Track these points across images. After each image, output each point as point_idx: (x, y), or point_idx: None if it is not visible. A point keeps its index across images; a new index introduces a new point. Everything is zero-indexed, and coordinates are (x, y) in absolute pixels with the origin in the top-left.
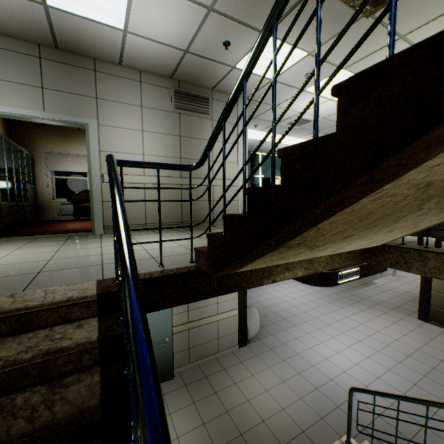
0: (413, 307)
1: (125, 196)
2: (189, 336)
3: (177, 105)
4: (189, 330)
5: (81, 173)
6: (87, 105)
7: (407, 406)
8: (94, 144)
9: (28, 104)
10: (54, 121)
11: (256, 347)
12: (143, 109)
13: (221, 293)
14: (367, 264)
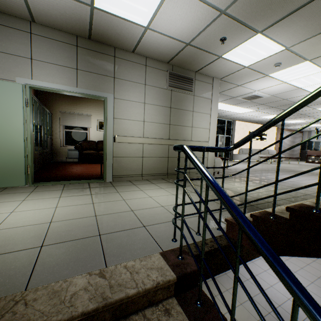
0: None
1: (129, 153)
2: None
3: (170, 83)
4: None
5: (83, 127)
6: (107, 83)
7: None
8: (110, 113)
9: (66, 81)
10: (83, 95)
11: None
12: (146, 87)
13: (247, 260)
14: None
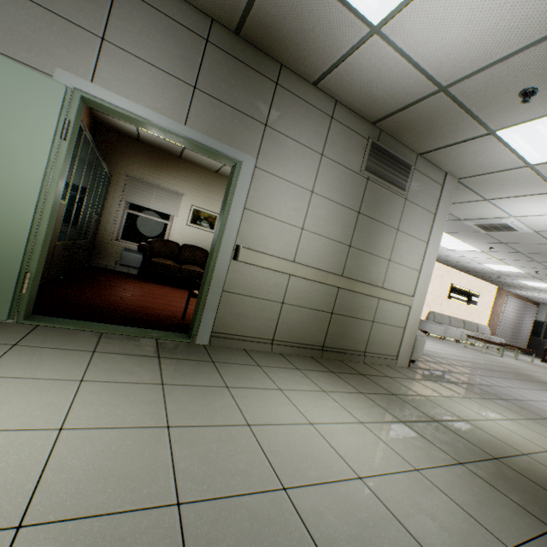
0: None
1: (257, 289)
2: None
3: (369, 164)
4: None
5: (163, 213)
6: (249, 132)
7: None
8: (240, 195)
9: (165, 107)
10: (193, 144)
11: None
12: (322, 159)
13: None
14: None
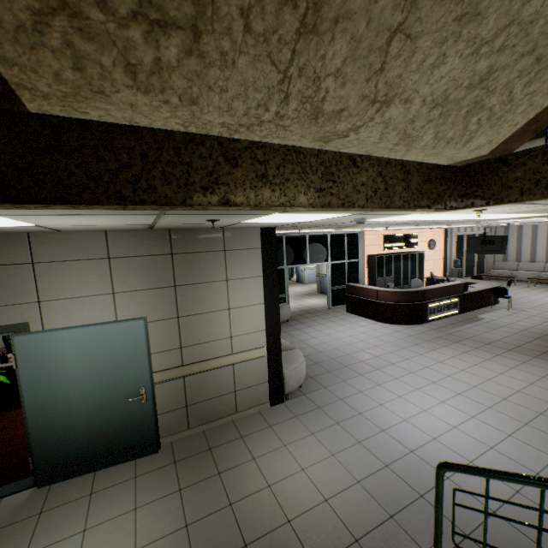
0: (542, 347)
1: None
2: (186, 388)
3: None
4: (184, 378)
5: None
6: None
7: (545, 495)
8: None
9: None
10: None
11: (297, 404)
12: None
13: (35, 198)
14: (470, 294)
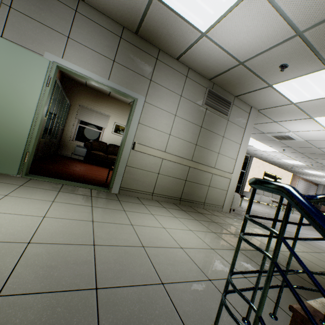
0: None
1: (145, 165)
2: None
3: (207, 101)
4: None
5: (98, 126)
6: (142, 84)
7: None
8: (136, 116)
9: (99, 70)
10: (112, 89)
11: None
12: (181, 98)
13: None
14: None
